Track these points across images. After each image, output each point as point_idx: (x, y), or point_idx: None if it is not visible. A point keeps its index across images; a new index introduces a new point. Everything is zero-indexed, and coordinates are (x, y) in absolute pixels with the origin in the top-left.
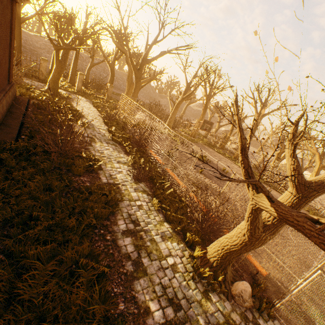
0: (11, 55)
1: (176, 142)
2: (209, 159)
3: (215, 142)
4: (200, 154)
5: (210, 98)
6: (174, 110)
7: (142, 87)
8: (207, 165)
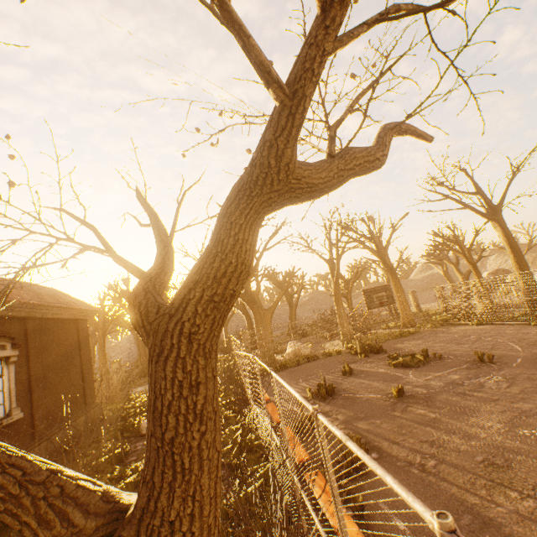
0: (84, 372)
1: (359, 356)
2: (443, 351)
3: (461, 309)
4: (419, 351)
5: (386, 252)
6: (337, 307)
7: (296, 304)
8: (430, 369)
